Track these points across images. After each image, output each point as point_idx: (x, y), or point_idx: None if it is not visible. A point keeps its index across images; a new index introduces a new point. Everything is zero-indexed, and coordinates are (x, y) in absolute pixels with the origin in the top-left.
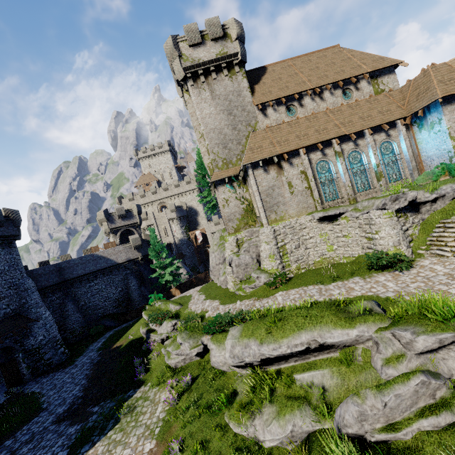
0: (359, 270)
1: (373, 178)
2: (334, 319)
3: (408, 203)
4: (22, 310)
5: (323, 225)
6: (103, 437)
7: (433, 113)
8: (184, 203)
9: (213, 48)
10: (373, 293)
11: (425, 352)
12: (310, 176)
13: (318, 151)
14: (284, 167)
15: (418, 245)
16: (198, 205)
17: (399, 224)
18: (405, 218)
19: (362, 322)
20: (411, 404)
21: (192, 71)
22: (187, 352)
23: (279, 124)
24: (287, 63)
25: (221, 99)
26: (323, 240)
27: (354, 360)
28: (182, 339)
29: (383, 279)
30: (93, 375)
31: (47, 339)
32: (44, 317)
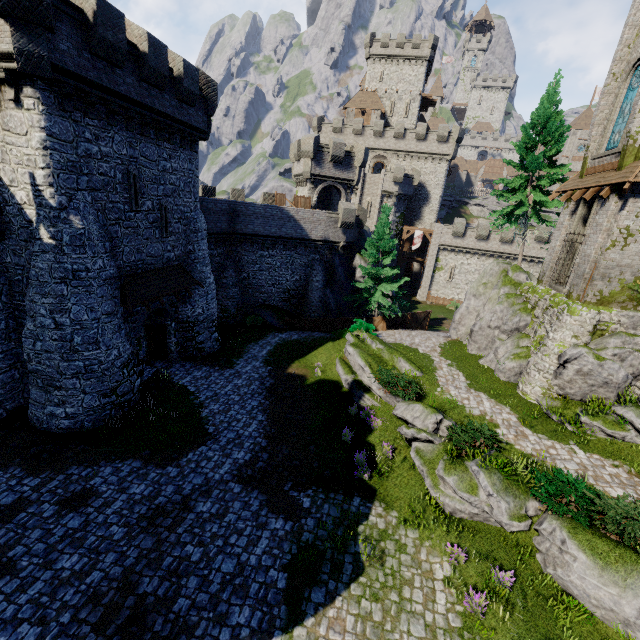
0: None
1: None
2: None
3: None
4: (186, 261)
5: None
6: (344, 590)
7: None
8: (418, 174)
9: None
10: None
11: None
12: None
13: None
14: None
15: None
16: (436, 186)
17: None
18: None
19: None
20: None
21: None
22: (500, 519)
23: None
24: None
25: None
26: None
27: None
28: (493, 488)
29: None
30: (272, 412)
31: (205, 315)
32: (208, 282)
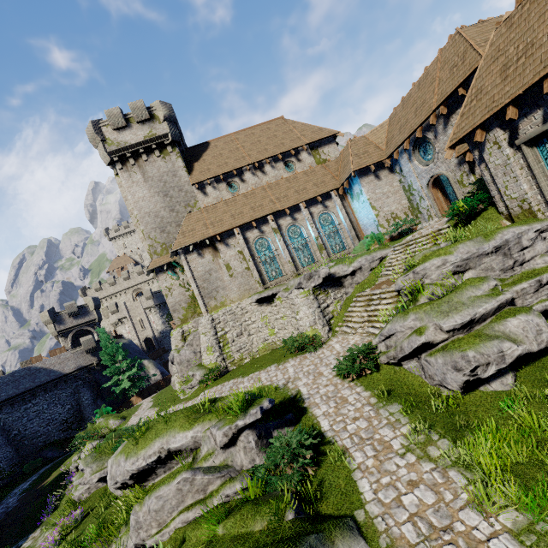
0: (284, 355)
1: (316, 251)
2: (182, 422)
3: (323, 280)
4: None
5: (262, 307)
6: None
7: (355, 184)
8: None
9: (141, 130)
10: (271, 382)
11: (224, 446)
12: (247, 256)
13: (255, 228)
14: (220, 249)
15: (337, 322)
16: None
17: (317, 302)
18: (326, 295)
19: (201, 421)
20: (177, 504)
21: (118, 155)
22: (87, 480)
23: (215, 203)
24: (231, 137)
25: (155, 180)
26: (265, 324)
27: (195, 463)
28: (85, 464)
29: (291, 365)
30: None
31: None
32: None
